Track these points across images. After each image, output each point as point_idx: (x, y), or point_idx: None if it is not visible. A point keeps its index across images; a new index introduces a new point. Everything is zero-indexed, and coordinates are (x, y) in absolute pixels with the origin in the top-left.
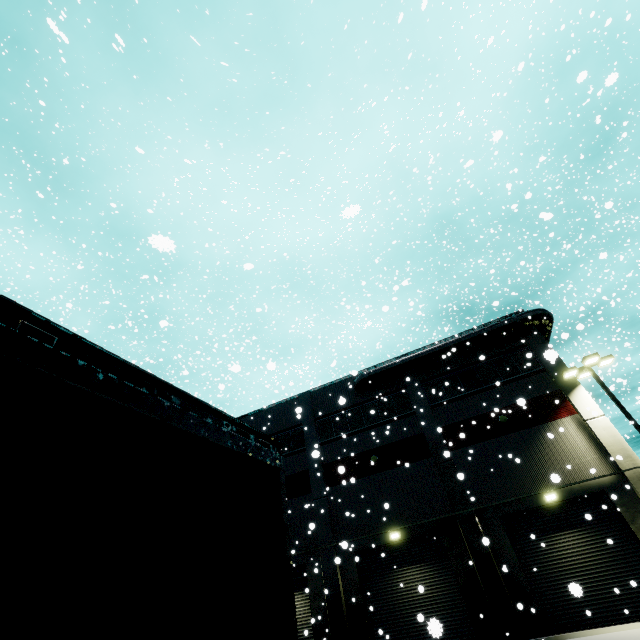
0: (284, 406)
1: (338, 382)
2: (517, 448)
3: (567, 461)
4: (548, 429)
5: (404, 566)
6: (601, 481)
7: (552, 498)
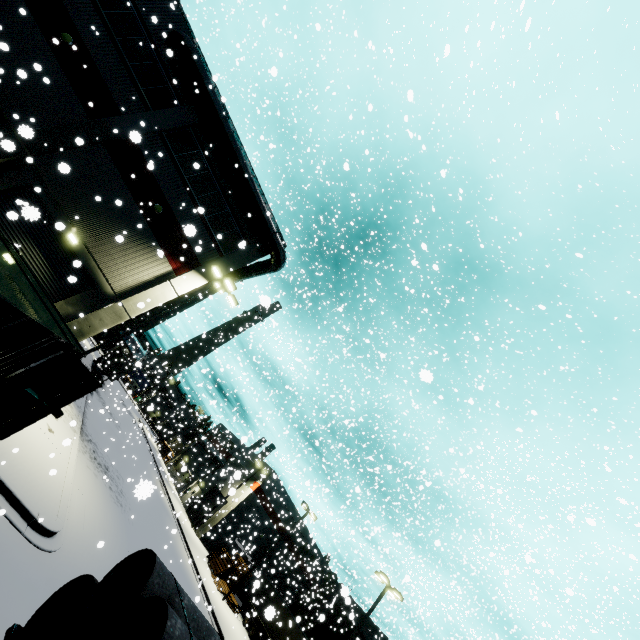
0: None
1: (179, 10)
2: (125, 217)
3: (121, 260)
4: (155, 249)
5: None
6: (106, 285)
7: (72, 240)
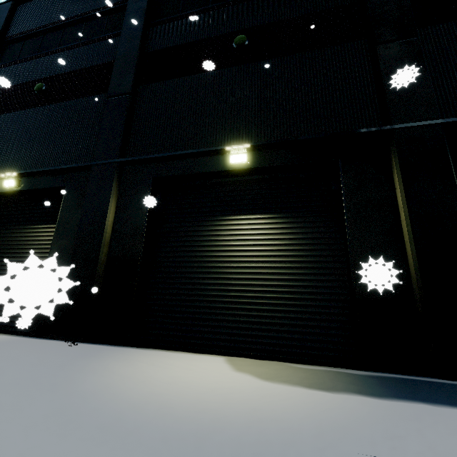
0: None
1: None
2: None
3: None
4: None
5: (239, 213)
6: None
7: None
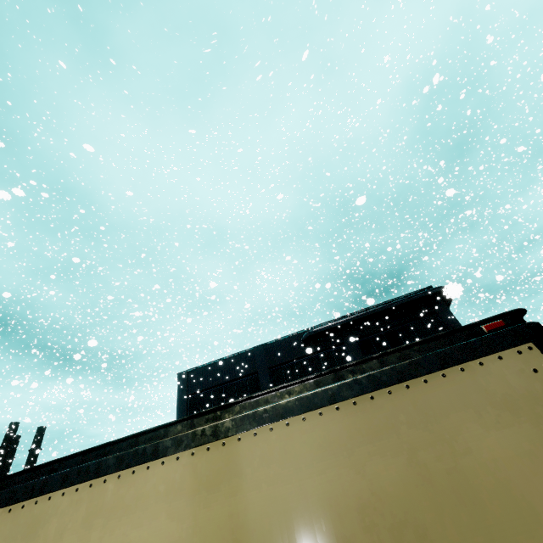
0: (240, 357)
1: (287, 338)
2: None
3: None
4: None
5: None
6: None
7: None
